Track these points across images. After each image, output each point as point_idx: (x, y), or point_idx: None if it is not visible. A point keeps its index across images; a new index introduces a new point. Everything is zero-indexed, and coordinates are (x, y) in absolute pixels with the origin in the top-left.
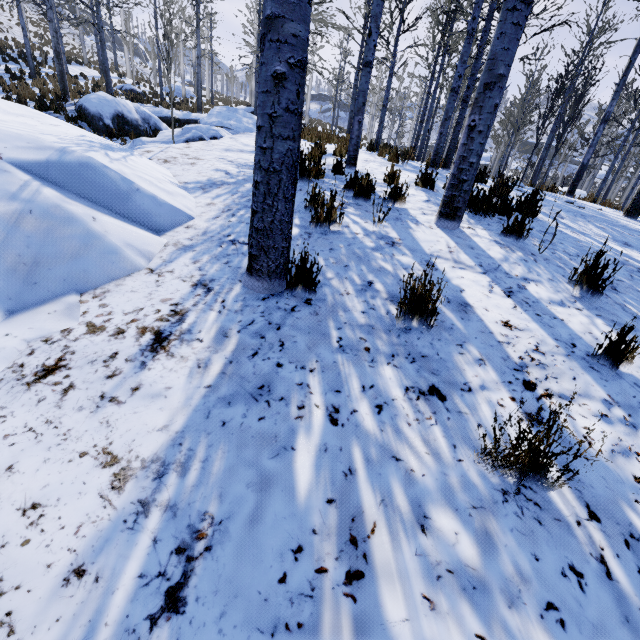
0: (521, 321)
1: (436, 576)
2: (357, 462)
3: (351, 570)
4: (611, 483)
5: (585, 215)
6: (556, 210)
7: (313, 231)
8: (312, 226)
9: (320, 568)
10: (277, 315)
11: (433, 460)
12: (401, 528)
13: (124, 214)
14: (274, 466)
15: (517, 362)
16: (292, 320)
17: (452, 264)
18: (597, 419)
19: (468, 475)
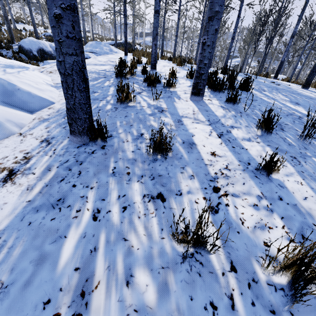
0: (222, 151)
1: (126, 314)
2: (101, 243)
3: (75, 314)
4: (249, 247)
5: (278, 89)
6: (262, 87)
7: (119, 106)
8: (118, 104)
9: (57, 313)
10: (82, 156)
11: (147, 239)
12: (114, 284)
13: (10, 103)
14: (50, 248)
15: (213, 176)
16: (90, 158)
17: (192, 121)
18: (251, 207)
19: (165, 247)
